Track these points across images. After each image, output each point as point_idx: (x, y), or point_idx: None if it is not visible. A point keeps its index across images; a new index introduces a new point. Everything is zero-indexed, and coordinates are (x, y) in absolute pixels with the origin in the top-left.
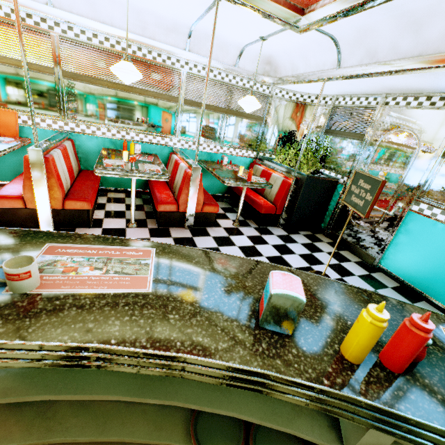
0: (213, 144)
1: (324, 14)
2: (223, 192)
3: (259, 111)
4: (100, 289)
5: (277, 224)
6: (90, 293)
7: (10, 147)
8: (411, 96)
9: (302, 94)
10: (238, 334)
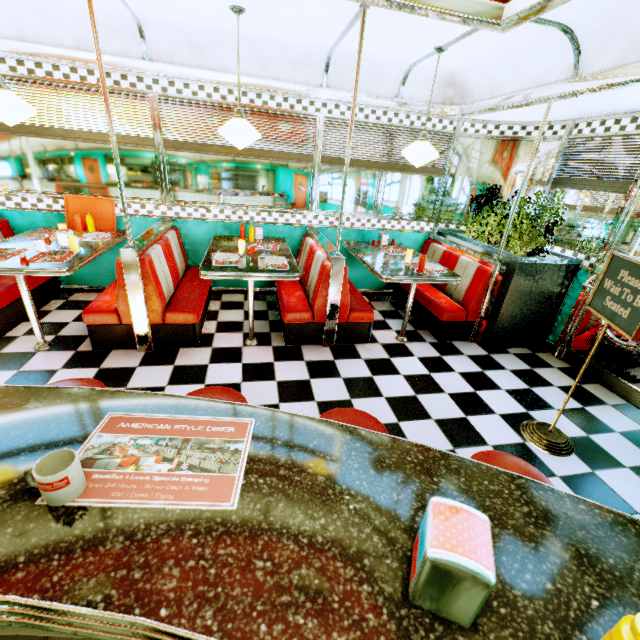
0: (366, 217)
1: None
2: (382, 287)
3: (436, 160)
4: (163, 501)
5: (470, 336)
6: (147, 509)
7: (104, 246)
8: None
9: (511, 124)
10: (368, 615)
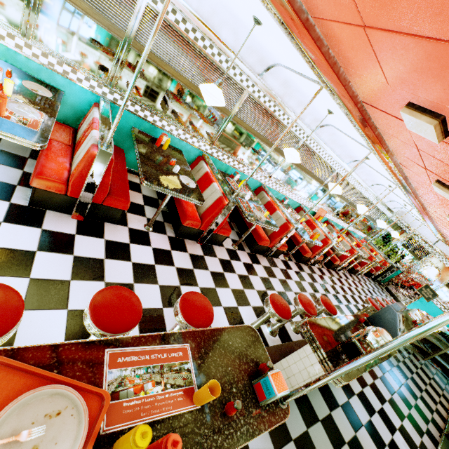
0: (359, 231)
1: (448, 245)
2: None
3: None
4: None
5: (370, 277)
6: None
7: None
8: (445, 259)
9: (401, 222)
10: None
